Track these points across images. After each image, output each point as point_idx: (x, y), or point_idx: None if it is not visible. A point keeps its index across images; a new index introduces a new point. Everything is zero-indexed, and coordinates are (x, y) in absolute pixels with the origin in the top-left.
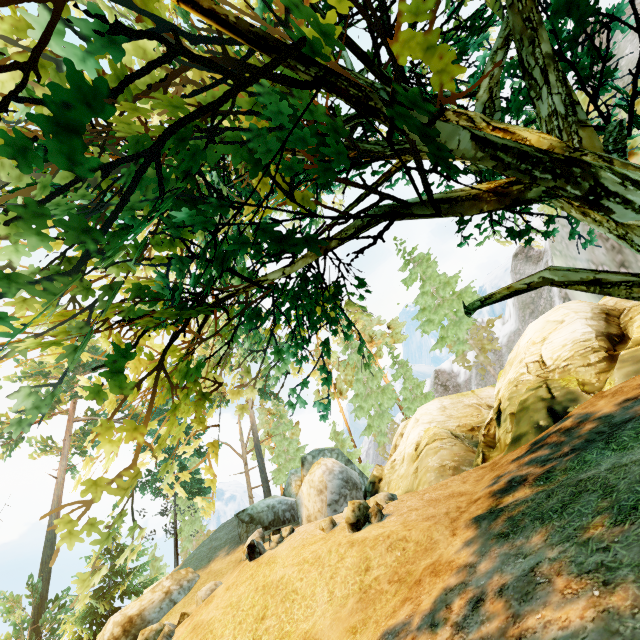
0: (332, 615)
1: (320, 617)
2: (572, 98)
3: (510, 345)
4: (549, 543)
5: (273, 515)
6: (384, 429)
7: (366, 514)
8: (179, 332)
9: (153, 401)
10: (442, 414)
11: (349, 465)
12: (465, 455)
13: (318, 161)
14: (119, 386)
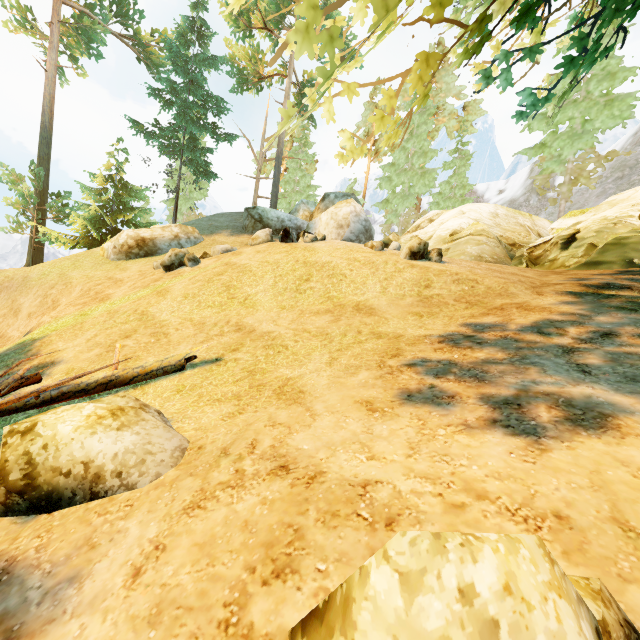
0: (388, 301)
1: (373, 298)
2: None
3: None
4: None
5: (281, 226)
6: (400, 211)
7: (428, 252)
8: None
9: None
10: (491, 219)
11: None
12: (504, 259)
13: None
14: None
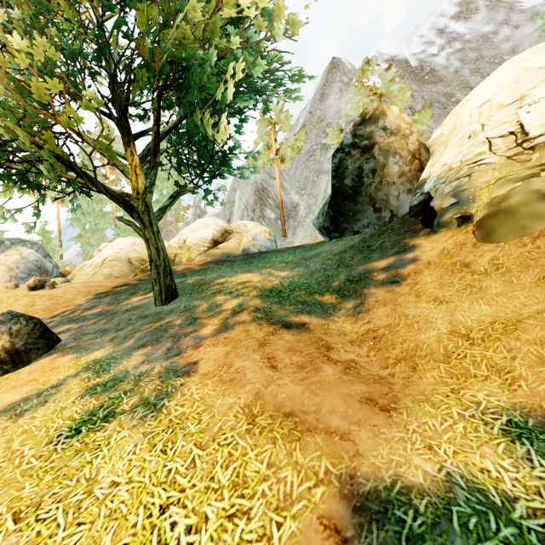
0: None
1: None
2: (154, 182)
3: None
4: (109, 299)
5: None
6: (93, 242)
7: (43, 285)
8: None
9: None
10: (131, 247)
11: (48, 258)
12: (128, 272)
13: None
14: None
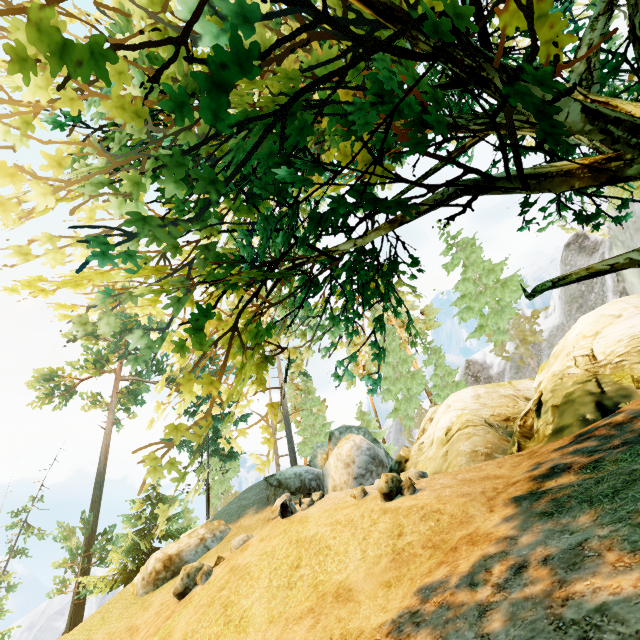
0: (365, 570)
1: (353, 571)
2: None
3: (551, 340)
4: (599, 523)
5: (300, 482)
6: (411, 413)
7: (399, 486)
8: (253, 295)
9: (227, 356)
10: (476, 402)
11: (375, 444)
12: (499, 443)
13: (412, 132)
14: (200, 340)
